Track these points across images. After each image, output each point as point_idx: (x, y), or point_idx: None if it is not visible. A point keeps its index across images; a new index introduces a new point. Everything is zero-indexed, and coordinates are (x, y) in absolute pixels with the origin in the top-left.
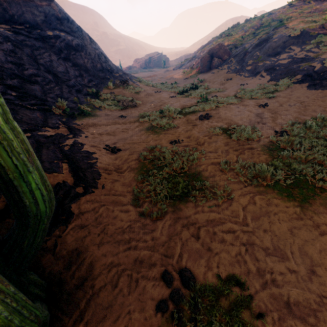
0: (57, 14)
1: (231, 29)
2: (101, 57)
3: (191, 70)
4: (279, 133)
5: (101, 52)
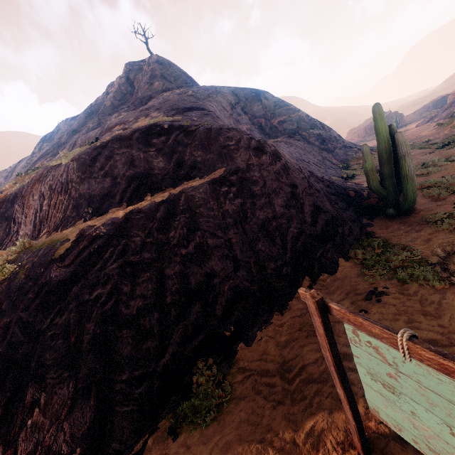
0: (303, 118)
1: None
2: (339, 139)
3: (451, 119)
4: None
5: (337, 135)
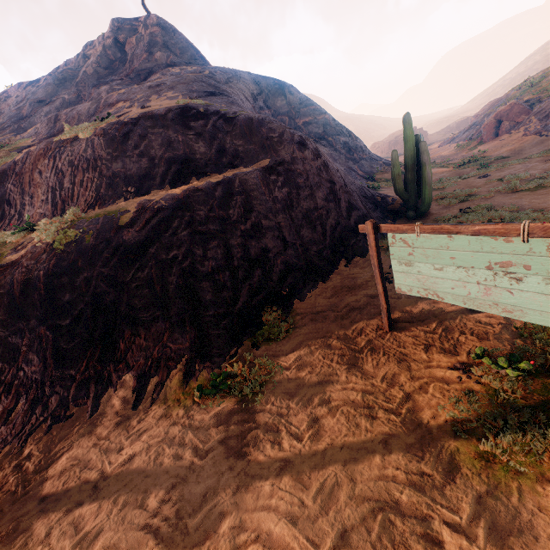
0: (330, 122)
1: (539, 74)
2: (365, 149)
3: (469, 142)
4: (546, 173)
5: (363, 145)
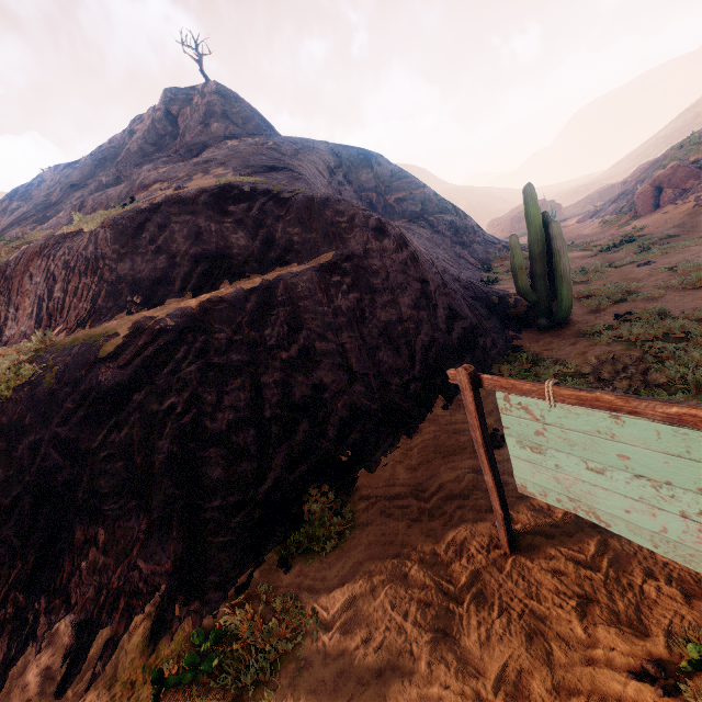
0: (431, 197)
1: None
2: (477, 230)
3: (619, 216)
4: None
5: (475, 224)
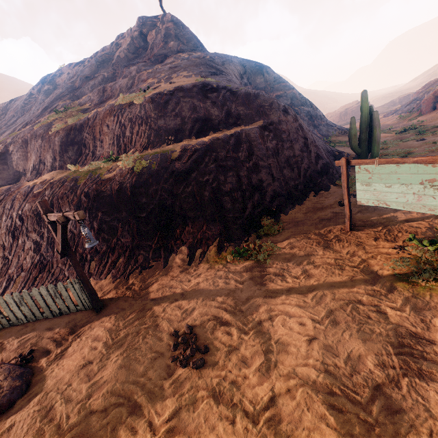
0: (296, 96)
1: None
2: (323, 118)
3: (410, 114)
4: None
5: (322, 114)
